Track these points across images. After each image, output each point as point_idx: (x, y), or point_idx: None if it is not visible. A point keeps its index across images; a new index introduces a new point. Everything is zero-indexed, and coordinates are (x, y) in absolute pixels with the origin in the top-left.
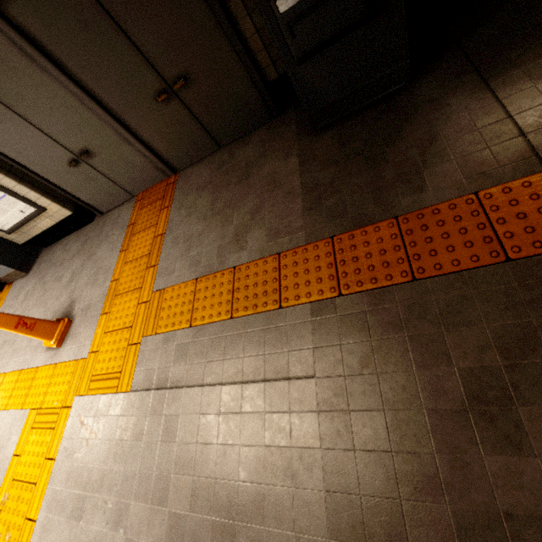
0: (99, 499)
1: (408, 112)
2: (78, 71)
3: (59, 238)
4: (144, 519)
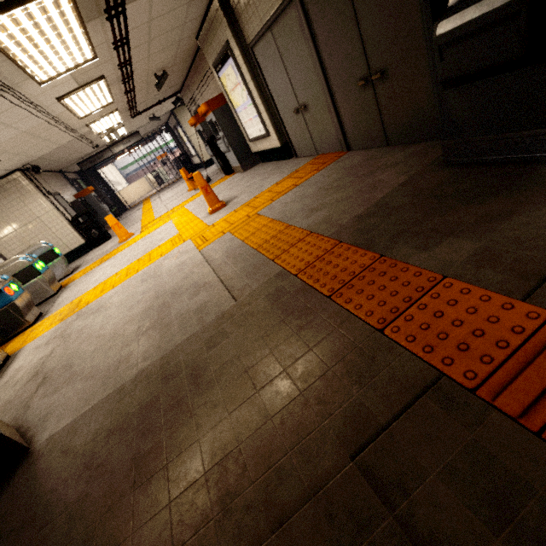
0: (151, 281)
1: (525, 184)
2: (322, 46)
3: (270, 160)
4: (148, 299)
